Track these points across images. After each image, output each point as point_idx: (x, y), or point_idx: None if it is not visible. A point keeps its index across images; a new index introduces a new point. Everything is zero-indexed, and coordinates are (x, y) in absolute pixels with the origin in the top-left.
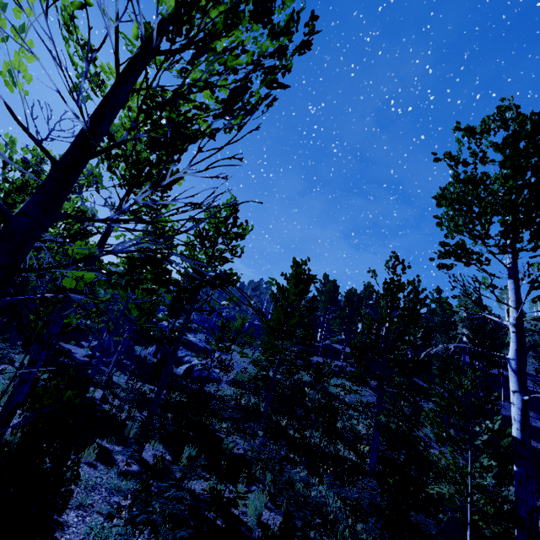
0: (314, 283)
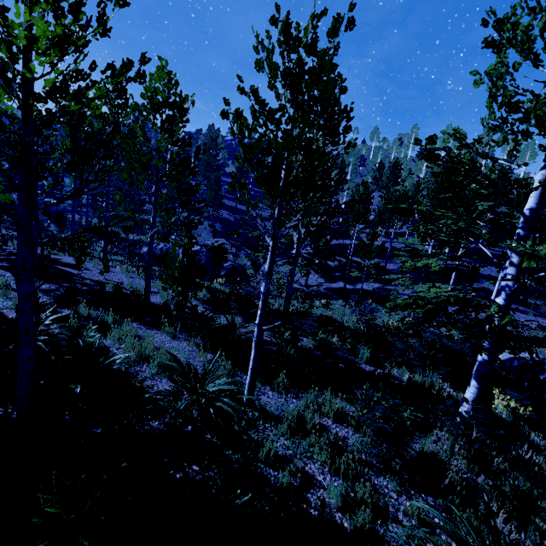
0: None
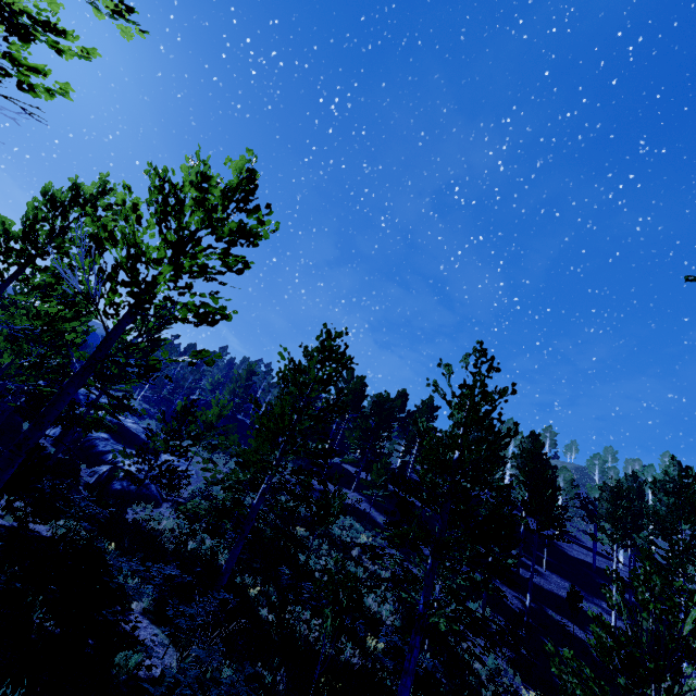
0: (348, 368)
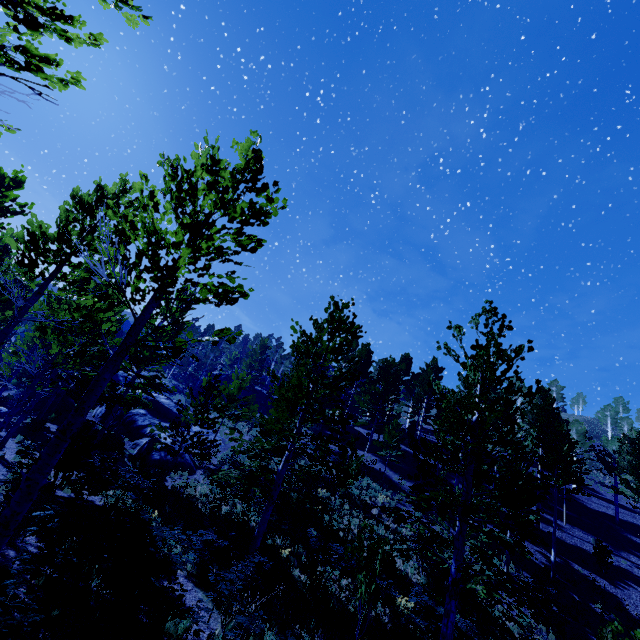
0: (357, 337)
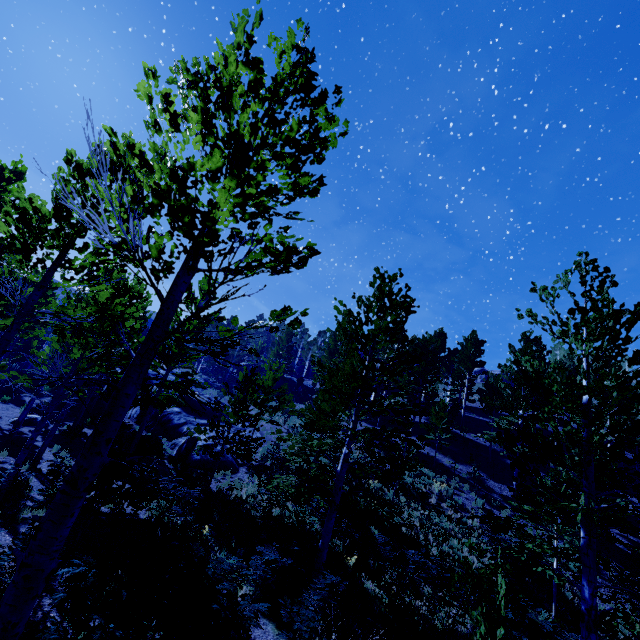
0: (409, 313)
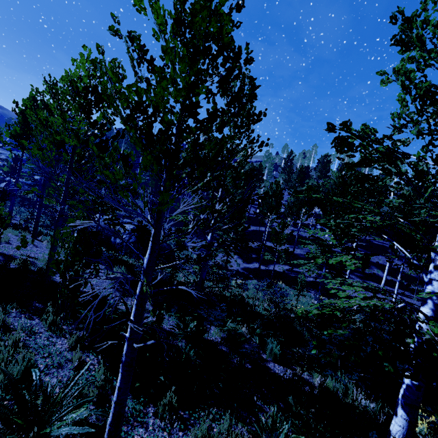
0: None
